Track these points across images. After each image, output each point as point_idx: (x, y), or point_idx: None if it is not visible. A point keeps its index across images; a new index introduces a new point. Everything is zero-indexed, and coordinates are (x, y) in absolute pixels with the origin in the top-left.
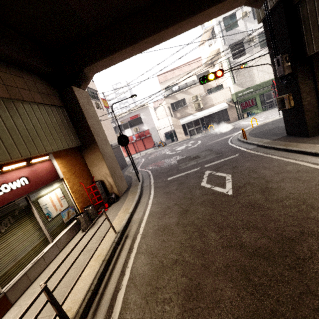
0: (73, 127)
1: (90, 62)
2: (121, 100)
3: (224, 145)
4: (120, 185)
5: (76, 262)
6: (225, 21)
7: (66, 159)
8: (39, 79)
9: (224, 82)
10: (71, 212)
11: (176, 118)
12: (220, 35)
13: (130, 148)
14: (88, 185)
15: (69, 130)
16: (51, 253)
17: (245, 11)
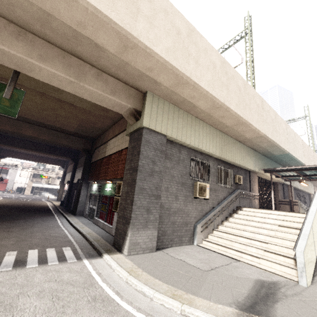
0: None
1: (11, 156)
2: (10, 165)
3: (40, 199)
4: None
5: None
6: None
7: None
8: None
9: None
10: None
11: (32, 182)
12: None
13: None
14: None
15: None
16: None
17: None
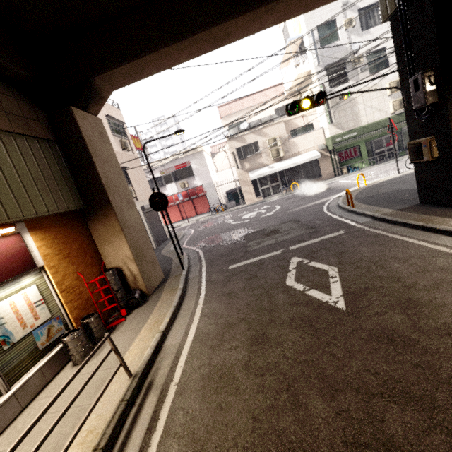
0: (71, 177)
1: (104, 67)
2: (160, 137)
3: (318, 215)
4: (151, 275)
5: (43, 445)
6: (319, 30)
7: (53, 231)
8: (7, 89)
9: (315, 120)
10: (55, 327)
11: (244, 171)
12: (312, 51)
13: (174, 212)
14: (94, 275)
15: (62, 182)
16: (0, 417)
17: (350, 18)
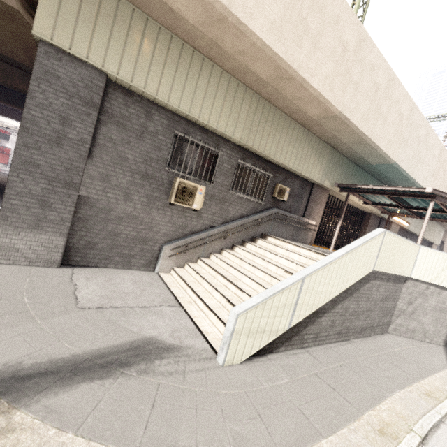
0: None
1: None
2: None
3: None
4: None
5: None
6: None
7: None
8: None
9: None
10: None
11: None
12: None
13: None
14: None
15: None
16: None
17: None
